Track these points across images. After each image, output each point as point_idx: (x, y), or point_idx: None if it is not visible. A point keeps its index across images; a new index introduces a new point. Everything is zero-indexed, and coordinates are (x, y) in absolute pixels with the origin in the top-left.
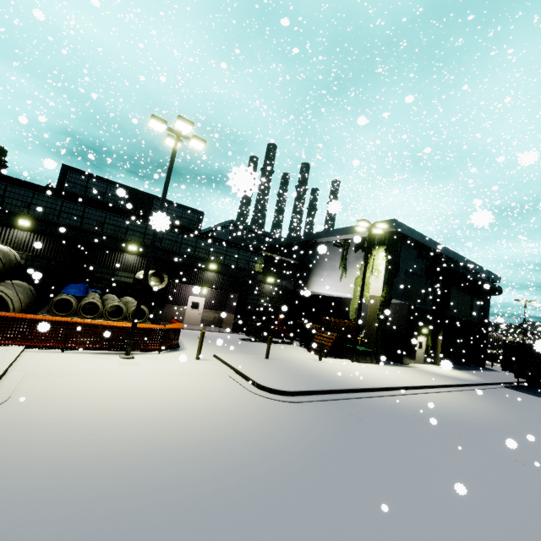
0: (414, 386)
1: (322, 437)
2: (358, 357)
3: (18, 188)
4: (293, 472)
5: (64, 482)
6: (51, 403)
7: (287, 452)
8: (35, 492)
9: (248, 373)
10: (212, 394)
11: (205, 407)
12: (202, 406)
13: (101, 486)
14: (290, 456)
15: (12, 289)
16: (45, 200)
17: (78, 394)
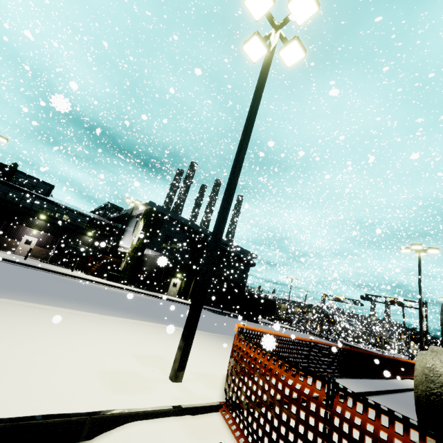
0: (107, 283)
1: None
2: (107, 277)
3: None
4: None
5: None
6: None
7: None
8: None
9: None
10: None
11: None
12: None
13: None
14: None
15: None
16: None
17: None
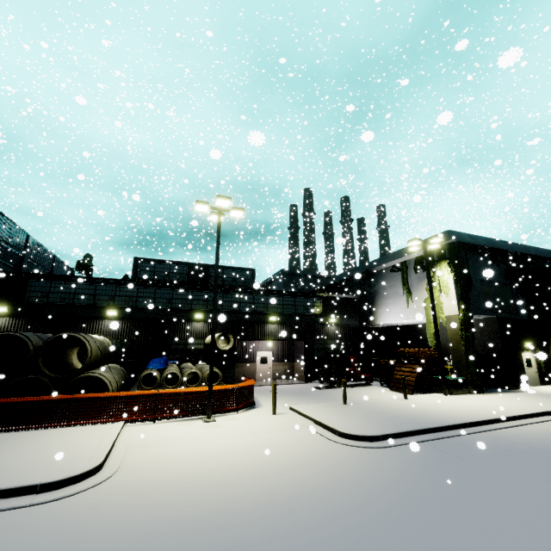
0: (530, 414)
1: (419, 482)
2: (451, 389)
3: (104, 285)
4: (390, 522)
5: (172, 539)
6: (151, 470)
7: (381, 501)
8: (150, 549)
9: (326, 421)
10: (293, 447)
11: (288, 461)
12: (285, 460)
13: (203, 542)
14: (384, 505)
15: (109, 372)
16: (124, 291)
17: (172, 460)
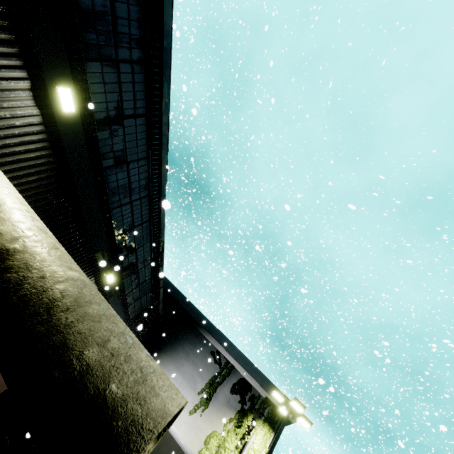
0: None
1: None
2: None
3: None
4: None
5: None
6: None
7: None
8: None
9: None
10: None
11: None
12: None
13: None
14: None
15: None
16: None
17: None
